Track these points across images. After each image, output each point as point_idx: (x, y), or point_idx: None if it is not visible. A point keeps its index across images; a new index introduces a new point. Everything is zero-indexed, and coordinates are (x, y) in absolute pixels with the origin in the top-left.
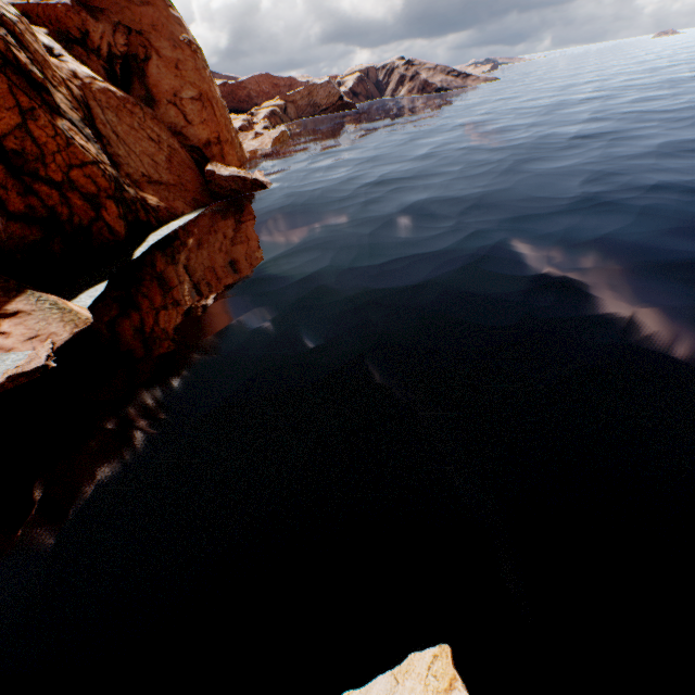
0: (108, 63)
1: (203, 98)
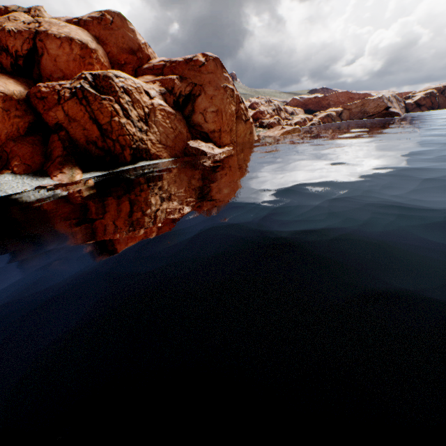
0: (177, 98)
1: (218, 111)
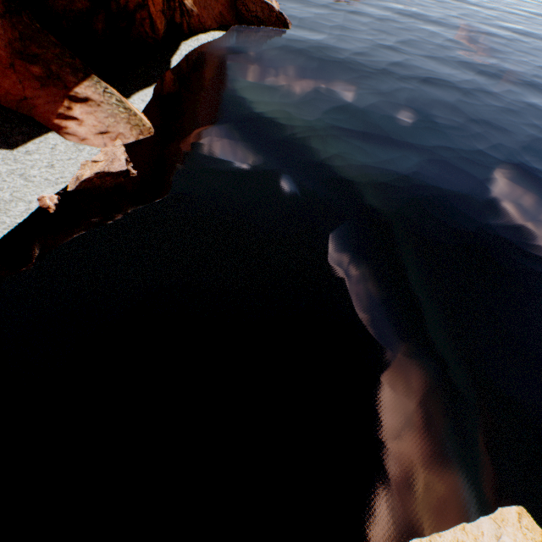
0: None
1: None
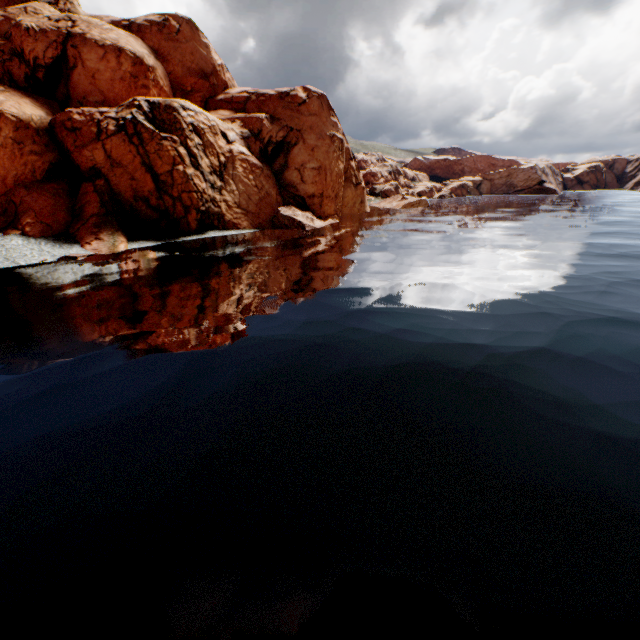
0: (265, 146)
1: (321, 169)
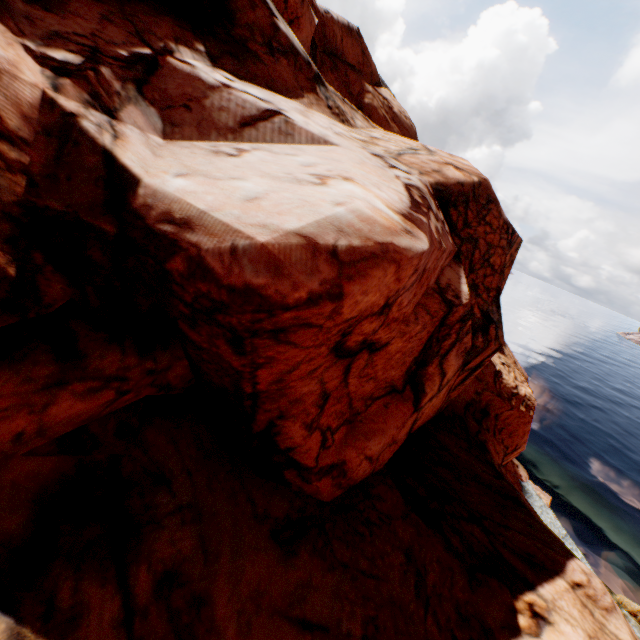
0: None
1: None
